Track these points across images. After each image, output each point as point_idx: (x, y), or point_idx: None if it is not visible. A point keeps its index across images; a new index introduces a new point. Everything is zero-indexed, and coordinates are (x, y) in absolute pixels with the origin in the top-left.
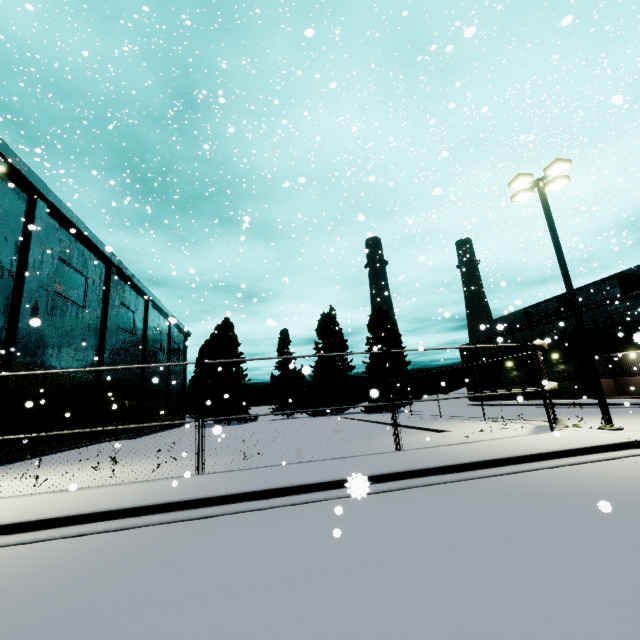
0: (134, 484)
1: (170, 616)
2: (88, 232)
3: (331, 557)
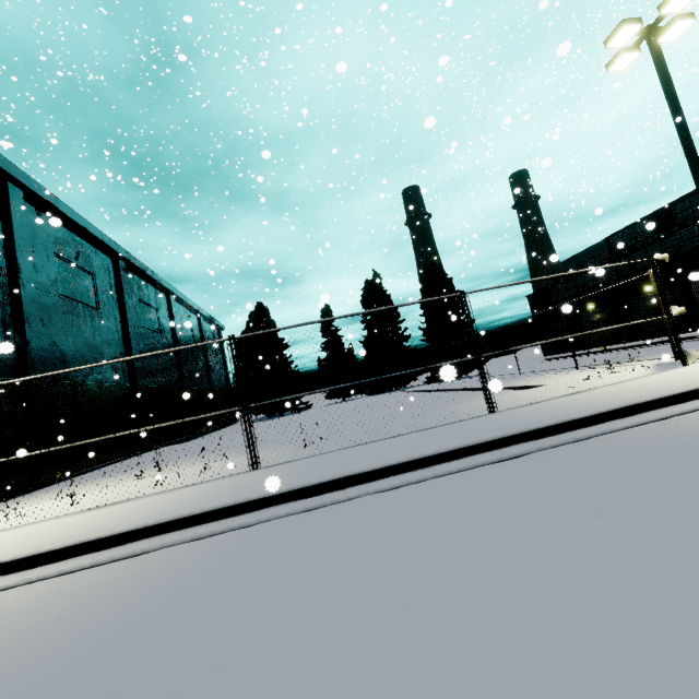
0: (180, 490)
1: (229, 696)
2: (80, 219)
3: (462, 565)
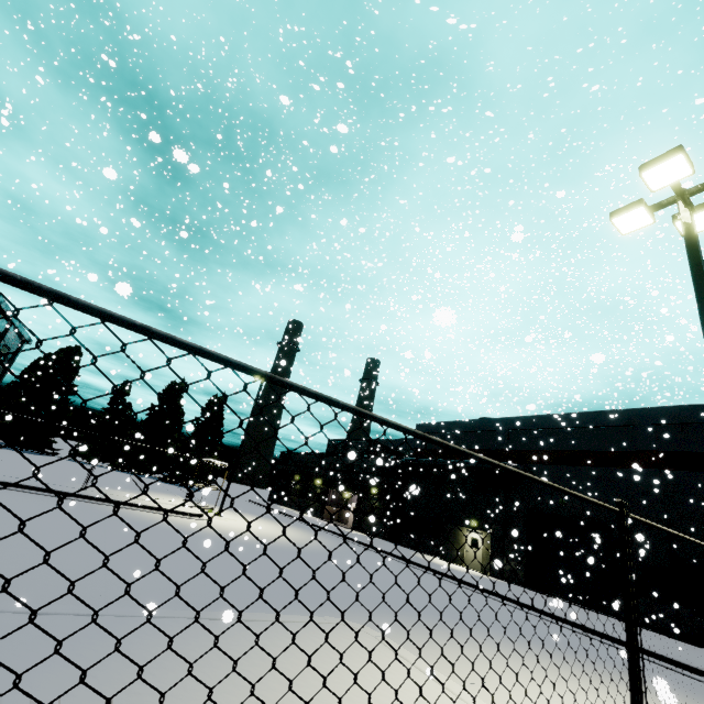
0: None
1: None
2: None
3: None
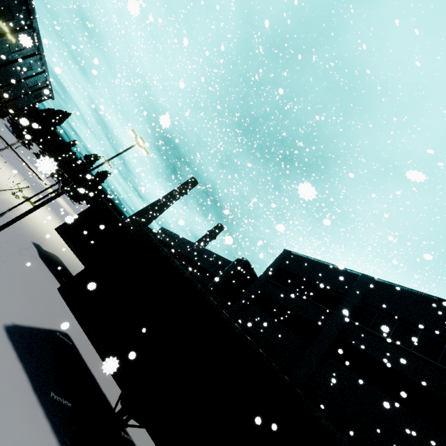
0: None
1: None
2: (41, 44)
3: None
